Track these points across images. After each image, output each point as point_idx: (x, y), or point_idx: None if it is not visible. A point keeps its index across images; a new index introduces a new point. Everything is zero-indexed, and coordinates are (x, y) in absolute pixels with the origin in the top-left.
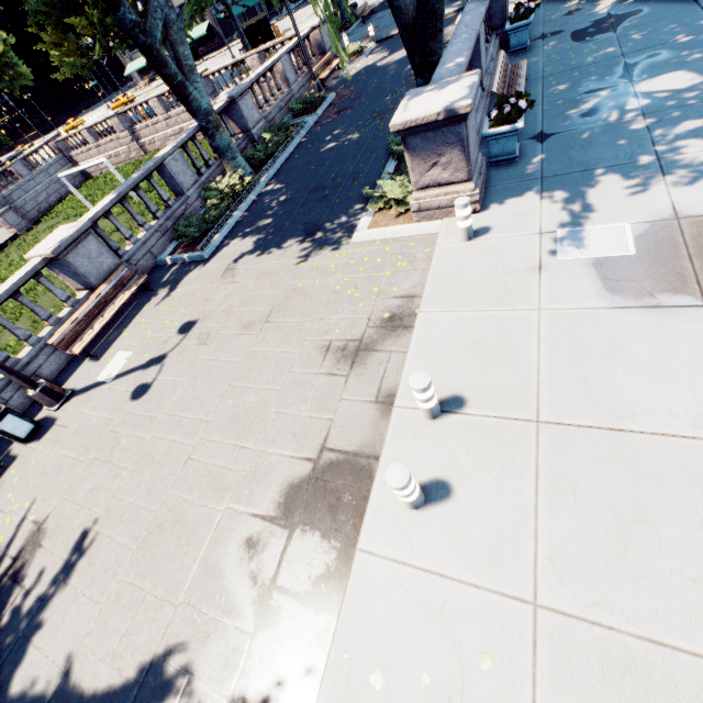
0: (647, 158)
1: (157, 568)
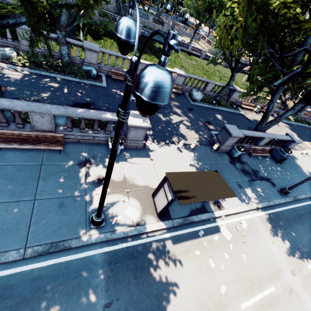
0: None
1: None
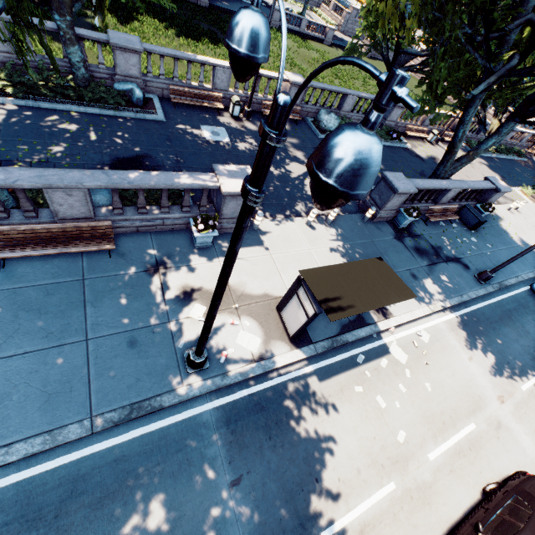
0: None
1: None
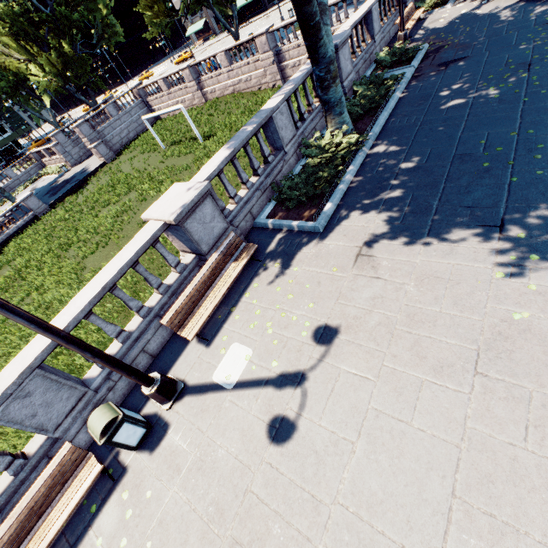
0: None
1: None
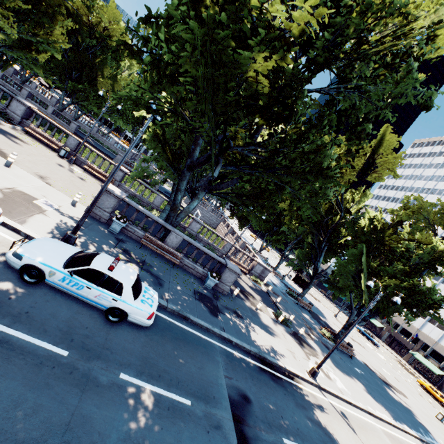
0: (81, 233)
1: (0, 141)
